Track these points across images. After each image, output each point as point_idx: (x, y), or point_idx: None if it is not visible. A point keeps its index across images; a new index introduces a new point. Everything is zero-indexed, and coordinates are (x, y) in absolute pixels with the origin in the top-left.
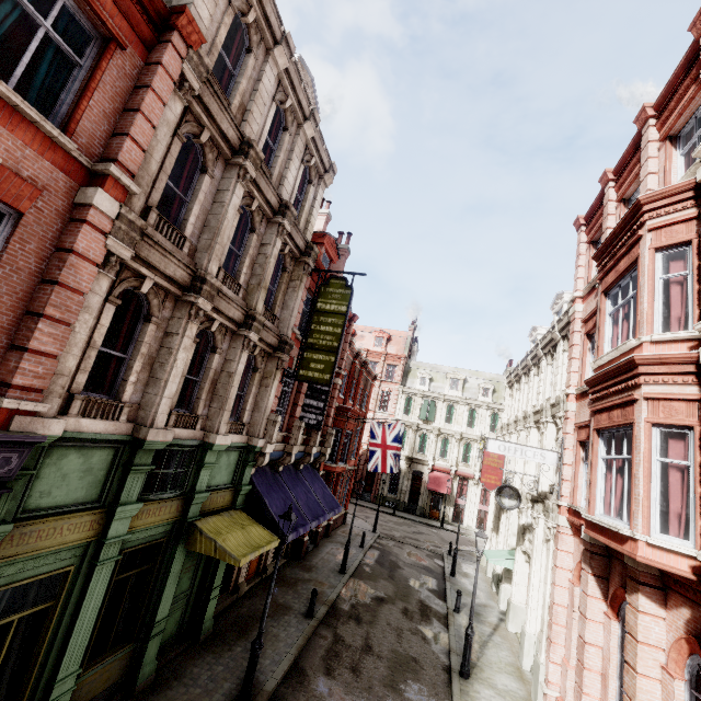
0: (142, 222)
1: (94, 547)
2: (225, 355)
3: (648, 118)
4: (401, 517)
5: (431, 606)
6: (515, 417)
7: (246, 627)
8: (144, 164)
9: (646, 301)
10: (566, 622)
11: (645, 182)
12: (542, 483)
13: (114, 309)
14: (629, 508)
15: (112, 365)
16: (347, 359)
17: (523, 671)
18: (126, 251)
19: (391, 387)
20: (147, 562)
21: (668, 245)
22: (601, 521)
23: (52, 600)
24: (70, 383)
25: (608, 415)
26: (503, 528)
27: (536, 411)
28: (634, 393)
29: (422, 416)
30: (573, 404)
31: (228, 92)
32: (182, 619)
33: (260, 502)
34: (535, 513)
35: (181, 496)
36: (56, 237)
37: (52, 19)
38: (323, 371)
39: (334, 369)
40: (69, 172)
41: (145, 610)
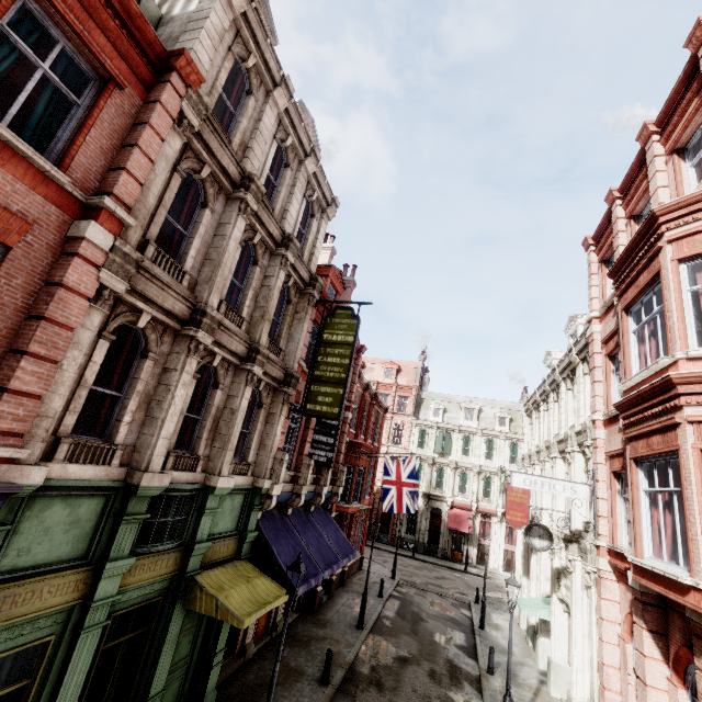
0: (138, 255)
1: (79, 611)
2: (227, 391)
3: (651, 135)
4: (421, 560)
5: (460, 666)
6: (536, 447)
7: (254, 698)
8: (141, 198)
9: (676, 315)
10: (621, 688)
11: (656, 196)
12: (575, 520)
13: (108, 345)
14: (685, 550)
15: (105, 404)
16: (357, 392)
17: None
18: (120, 284)
19: (404, 419)
20: (141, 625)
21: (692, 256)
22: (654, 567)
23: (27, 678)
24: (57, 426)
25: (646, 442)
26: (534, 571)
27: (559, 440)
28: (675, 416)
29: (437, 449)
30: (601, 431)
31: (229, 131)
32: (181, 691)
33: (267, 550)
34: (569, 554)
35: (179, 547)
36: (46, 271)
37: (50, 61)
38: (331, 405)
39: (343, 402)
40: (62, 206)
41: (137, 683)
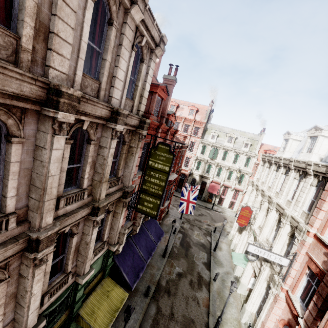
0: None
1: None
2: (82, 230)
3: None
4: None
5: (203, 276)
6: (262, 182)
7: None
8: None
9: None
10: None
11: None
12: None
13: None
14: None
15: None
16: None
17: (241, 324)
18: None
19: (196, 139)
20: None
21: None
22: None
23: None
24: None
25: None
26: (243, 237)
27: (279, 205)
28: None
29: (210, 156)
30: (311, 239)
31: (12, 14)
32: None
33: (118, 270)
34: (264, 266)
35: (66, 310)
36: None
37: None
38: (152, 209)
39: (159, 209)
40: None
41: None
